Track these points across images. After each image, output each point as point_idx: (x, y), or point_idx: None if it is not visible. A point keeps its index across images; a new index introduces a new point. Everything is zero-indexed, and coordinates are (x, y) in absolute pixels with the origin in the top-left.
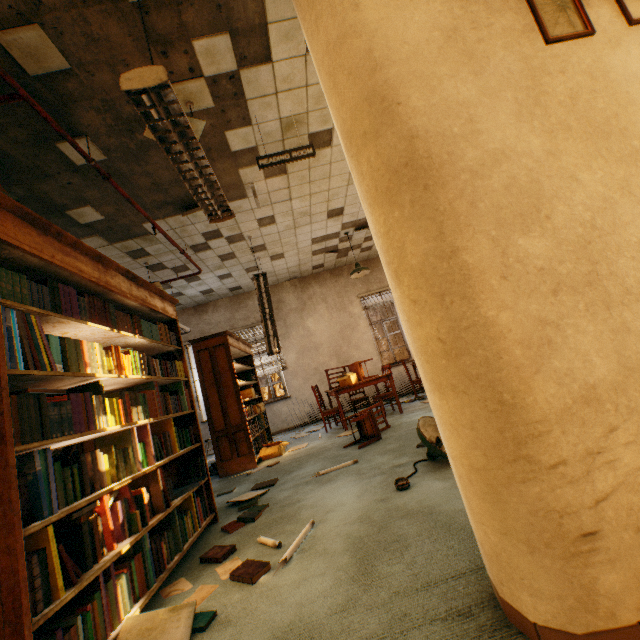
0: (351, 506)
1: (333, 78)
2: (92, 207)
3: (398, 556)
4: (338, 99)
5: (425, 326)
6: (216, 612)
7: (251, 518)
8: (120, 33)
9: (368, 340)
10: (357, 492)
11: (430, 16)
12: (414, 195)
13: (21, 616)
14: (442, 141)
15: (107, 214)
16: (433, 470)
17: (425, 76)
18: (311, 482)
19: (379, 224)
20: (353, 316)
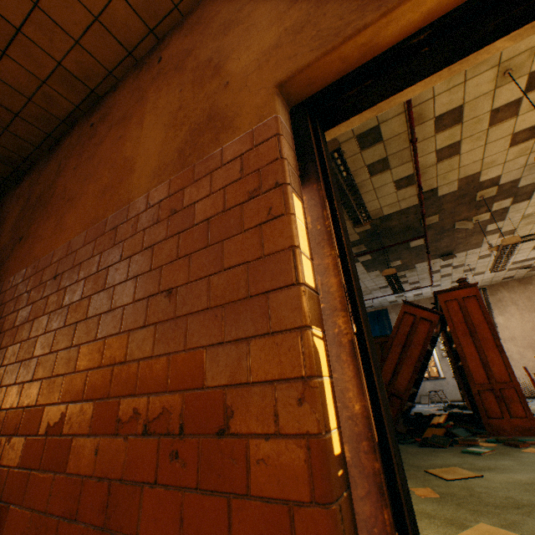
0: None
1: None
2: (400, 260)
3: None
4: None
5: None
6: None
7: None
8: (464, 208)
9: None
10: None
11: None
12: None
13: (523, 397)
14: None
15: (403, 262)
16: None
17: None
18: None
19: None
20: None
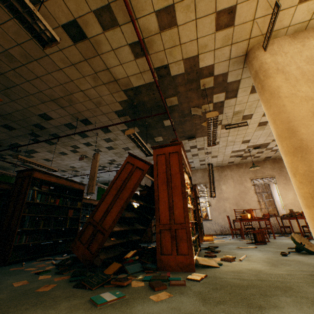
0: (260, 256)
1: (274, 121)
2: (161, 137)
3: (287, 265)
4: (275, 126)
5: (304, 189)
6: (222, 263)
7: (216, 251)
8: (194, 95)
9: (254, 200)
10: (261, 253)
11: (307, 108)
12: (301, 155)
13: (190, 237)
14: (311, 142)
15: (164, 139)
16: (298, 254)
17: (306, 124)
18: (236, 249)
19: (288, 160)
20: (246, 187)
